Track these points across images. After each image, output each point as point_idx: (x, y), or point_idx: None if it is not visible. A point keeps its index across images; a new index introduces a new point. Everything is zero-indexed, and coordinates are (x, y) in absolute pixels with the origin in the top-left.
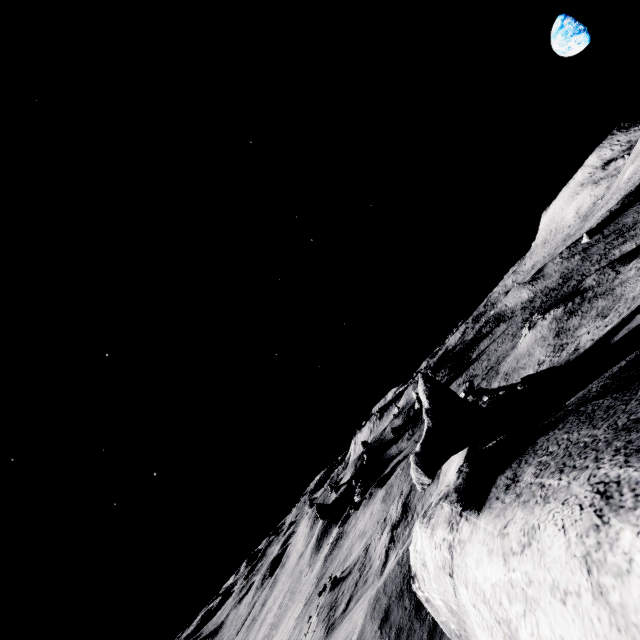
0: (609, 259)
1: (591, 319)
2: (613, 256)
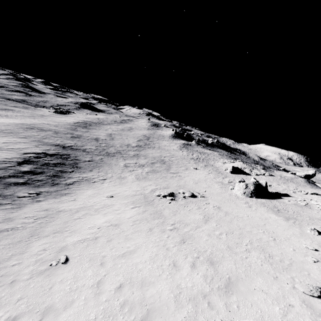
0: None
1: None
2: None
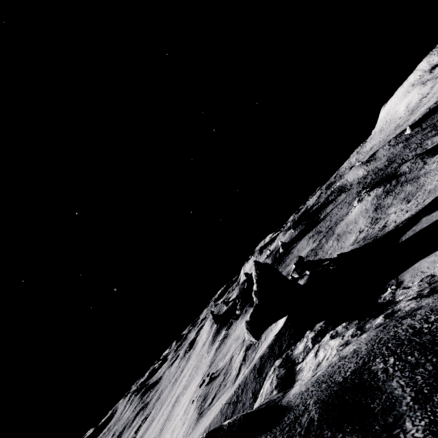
0: (423, 148)
1: (399, 201)
2: (426, 145)
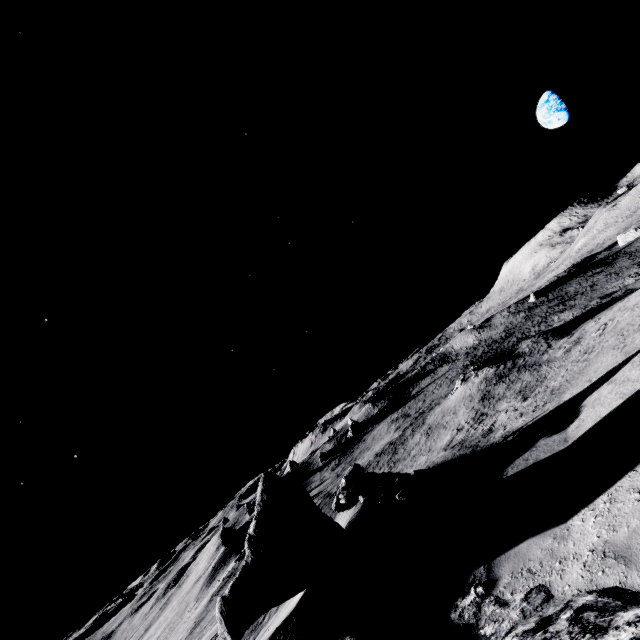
0: (548, 324)
1: (514, 394)
2: (552, 321)
